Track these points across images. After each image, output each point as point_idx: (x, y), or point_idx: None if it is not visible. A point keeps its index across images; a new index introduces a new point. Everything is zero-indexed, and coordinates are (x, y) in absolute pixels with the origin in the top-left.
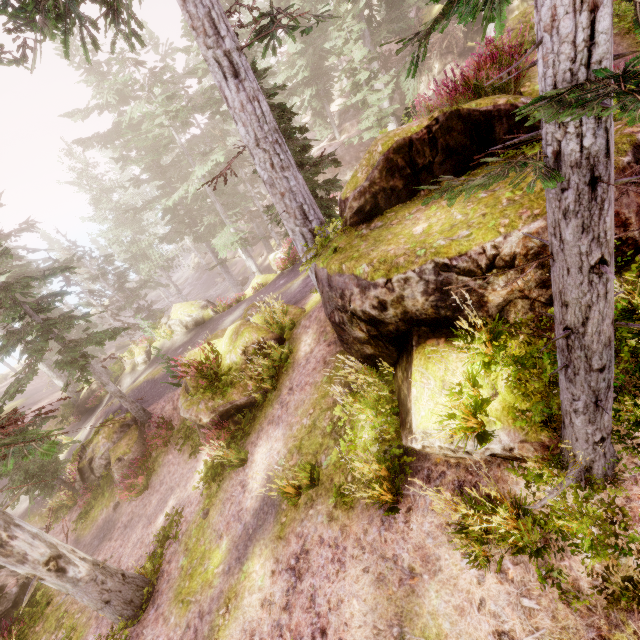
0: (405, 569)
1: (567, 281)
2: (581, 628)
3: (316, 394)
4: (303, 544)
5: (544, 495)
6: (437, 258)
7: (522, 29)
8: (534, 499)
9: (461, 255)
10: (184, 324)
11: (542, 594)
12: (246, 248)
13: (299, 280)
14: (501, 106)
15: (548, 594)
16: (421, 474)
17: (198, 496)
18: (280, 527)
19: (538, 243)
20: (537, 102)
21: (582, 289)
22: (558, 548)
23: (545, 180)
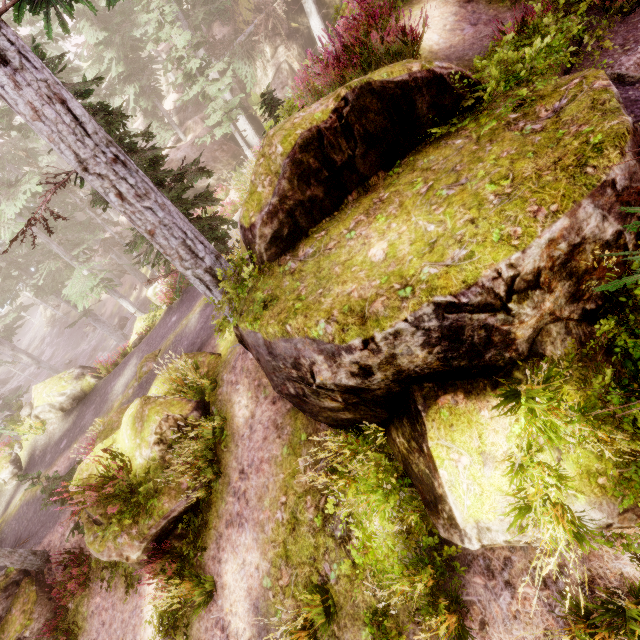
0: None
1: None
2: None
3: (281, 474)
4: None
5: None
6: (437, 297)
7: None
8: None
9: (470, 286)
10: (57, 407)
11: None
12: (113, 289)
13: (196, 313)
14: (417, 73)
15: None
16: (477, 566)
17: None
18: None
19: (564, 249)
20: None
21: None
22: None
23: None
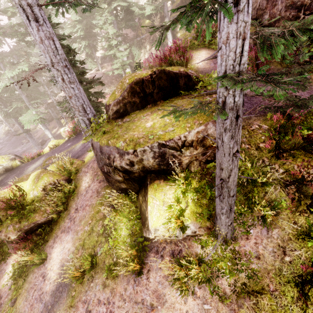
0: (148, 306)
1: (223, 159)
2: (228, 312)
3: (93, 211)
4: (87, 307)
5: (209, 251)
6: (159, 140)
7: (184, 41)
8: (205, 253)
9: (170, 140)
10: None
11: (212, 300)
12: (44, 123)
13: (80, 144)
14: (182, 72)
15: (214, 299)
16: (153, 250)
17: (7, 290)
18: (71, 299)
19: (202, 136)
20: (221, 77)
21: (229, 163)
22: (216, 275)
23: (220, 114)
